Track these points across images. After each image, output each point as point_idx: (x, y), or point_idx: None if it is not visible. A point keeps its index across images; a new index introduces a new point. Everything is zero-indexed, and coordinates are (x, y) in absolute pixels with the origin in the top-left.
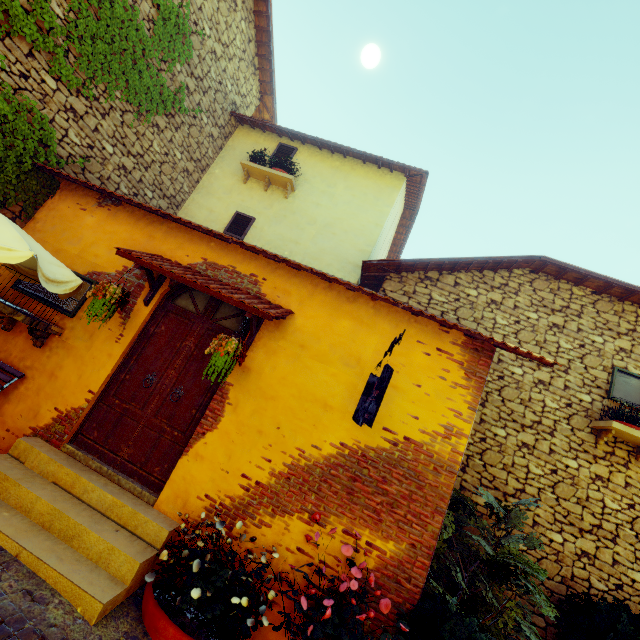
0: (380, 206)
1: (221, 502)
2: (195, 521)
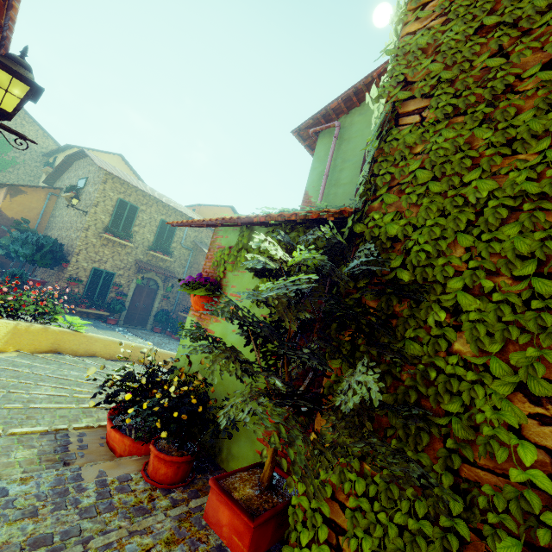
0: None
1: None
2: None
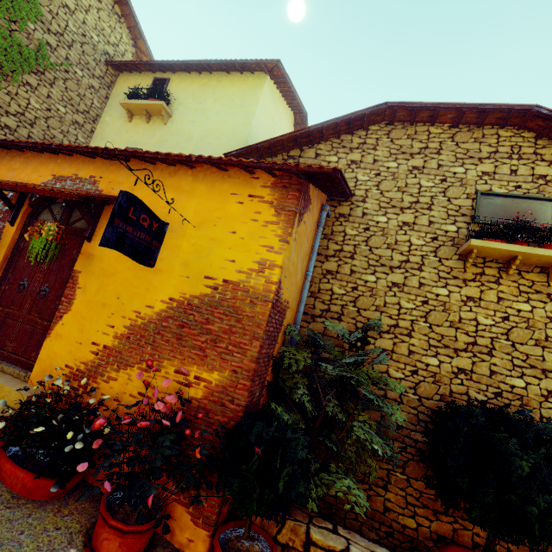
0: (246, 107)
1: (77, 368)
2: (59, 387)
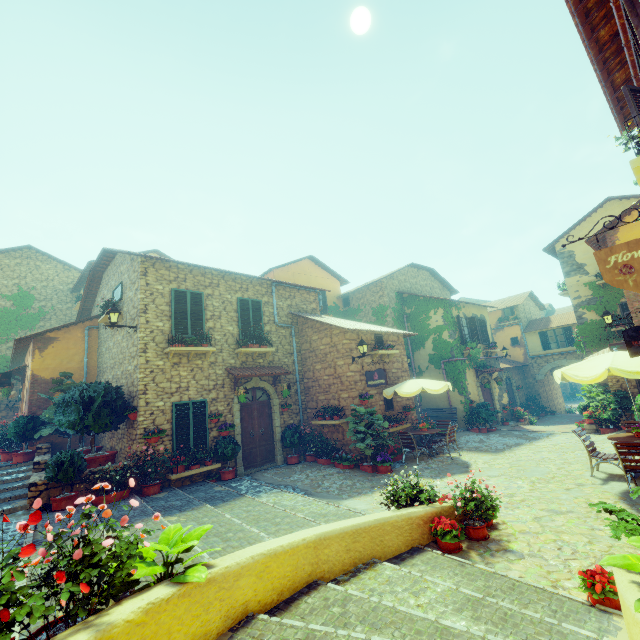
0: None
1: None
2: None
